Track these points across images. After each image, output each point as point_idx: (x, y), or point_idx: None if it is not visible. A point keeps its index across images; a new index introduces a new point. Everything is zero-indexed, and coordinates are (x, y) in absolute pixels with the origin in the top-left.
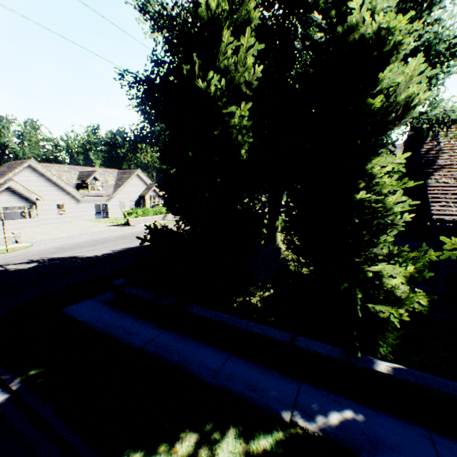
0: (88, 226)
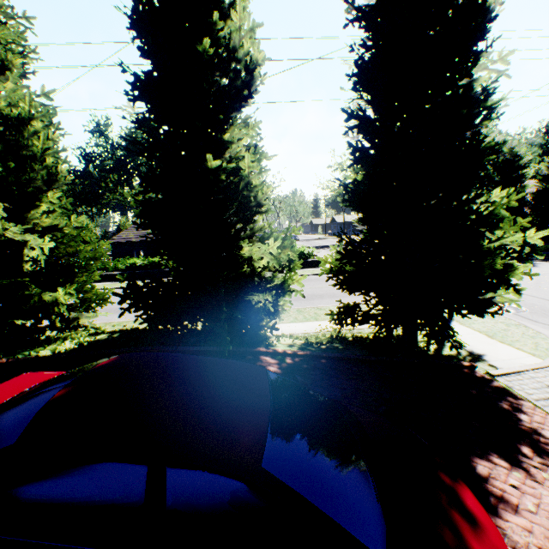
0: None
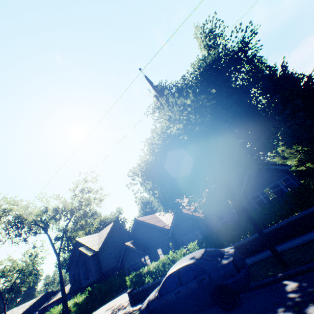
0: None
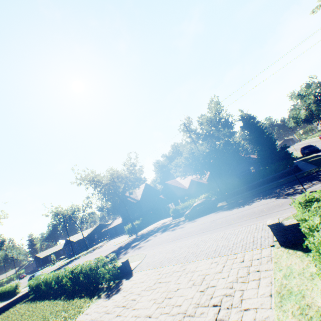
0: (104, 318)
